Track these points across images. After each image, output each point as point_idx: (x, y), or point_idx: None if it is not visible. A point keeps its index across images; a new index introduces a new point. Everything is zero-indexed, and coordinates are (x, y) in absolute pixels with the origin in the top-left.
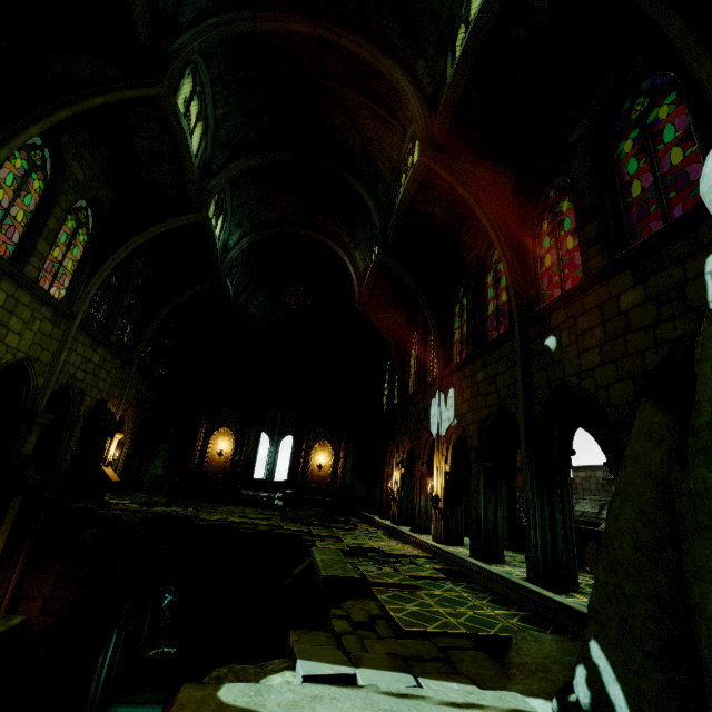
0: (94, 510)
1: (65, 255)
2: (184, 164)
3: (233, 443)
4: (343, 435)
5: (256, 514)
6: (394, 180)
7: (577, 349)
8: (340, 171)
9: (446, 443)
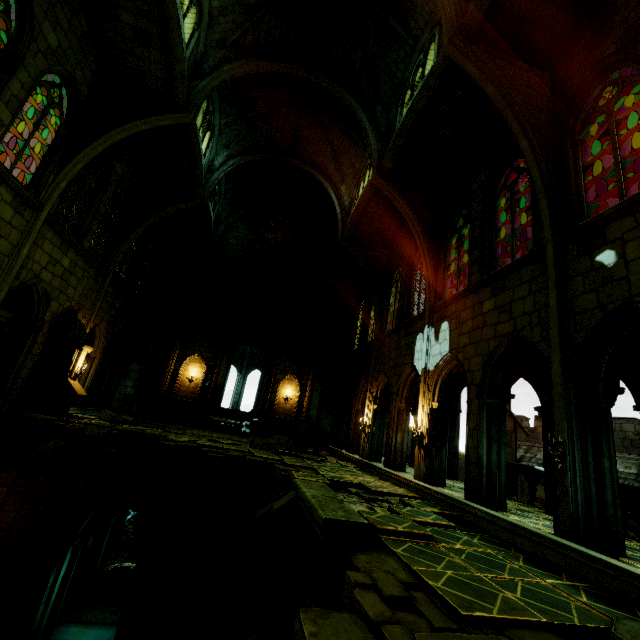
0: (55, 421)
1: (31, 133)
2: (173, 49)
3: (203, 370)
4: (310, 371)
5: (225, 439)
6: (396, 101)
7: None
8: (339, 89)
9: (435, 378)
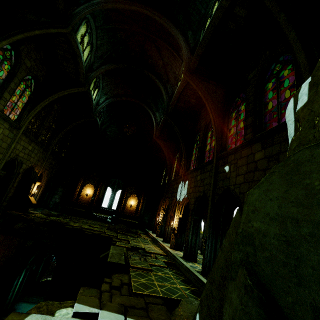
0: (21, 215)
1: (18, 100)
2: (78, 64)
3: (93, 191)
4: (143, 193)
5: (96, 225)
6: (175, 83)
7: (236, 174)
8: (152, 76)
9: (182, 205)
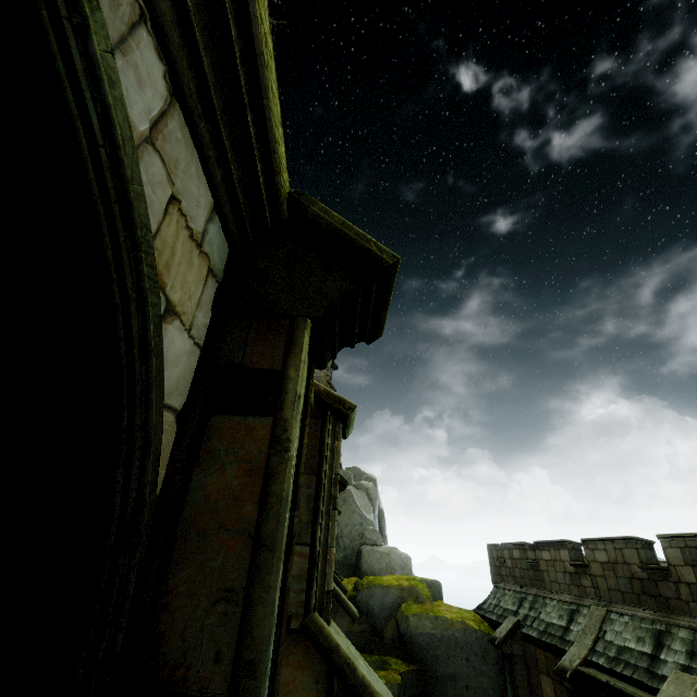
0: None
1: None
2: None
3: None
4: None
5: None
6: None
7: None
8: None
9: None
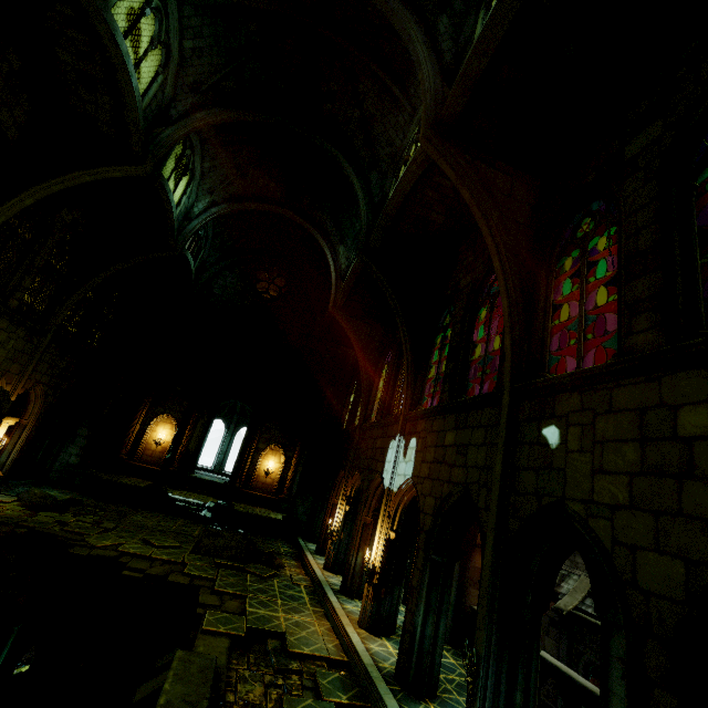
0: None
1: None
2: (123, 97)
3: (174, 433)
4: (298, 442)
5: (165, 537)
6: (392, 171)
7: (591, 464)
8: (331, 148)
9: (396, 503)
